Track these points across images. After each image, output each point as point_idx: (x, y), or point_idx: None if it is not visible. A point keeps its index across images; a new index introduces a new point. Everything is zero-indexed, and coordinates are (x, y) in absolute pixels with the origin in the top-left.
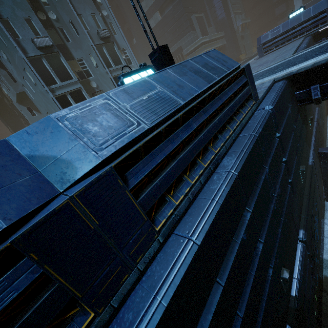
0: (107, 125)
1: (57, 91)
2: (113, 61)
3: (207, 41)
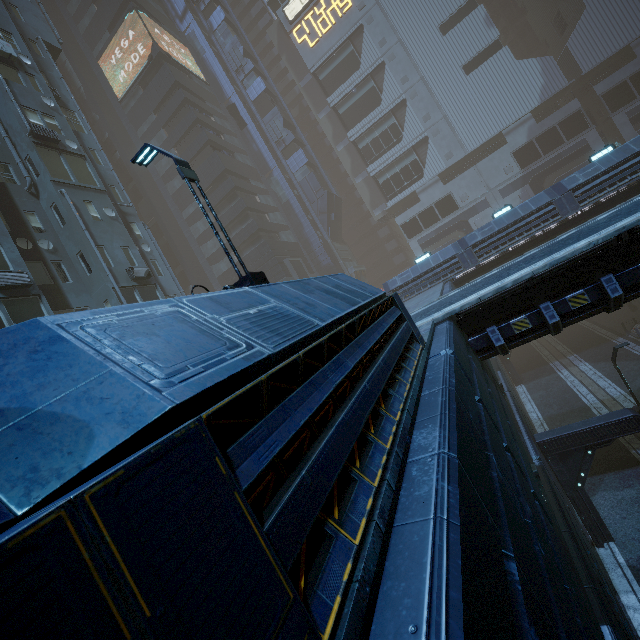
0: (183, 344)
1: None
2: None
3: None
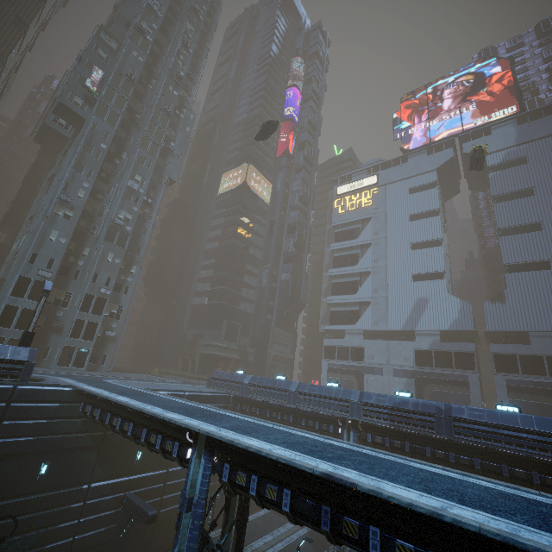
0: None
1: (16, 302)
2: (94, 309)
3: (224, 346)
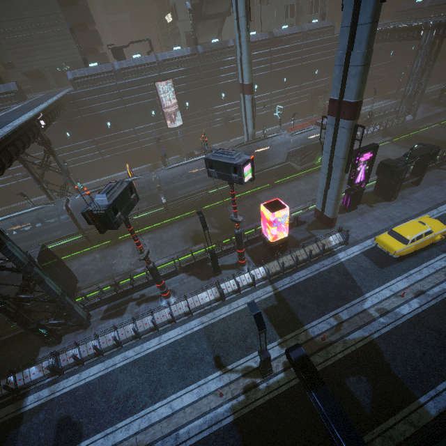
0: (308, 27)
1: (287, 3)
2: None
3: None
